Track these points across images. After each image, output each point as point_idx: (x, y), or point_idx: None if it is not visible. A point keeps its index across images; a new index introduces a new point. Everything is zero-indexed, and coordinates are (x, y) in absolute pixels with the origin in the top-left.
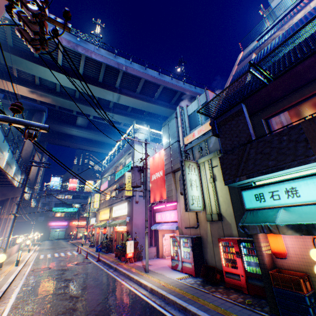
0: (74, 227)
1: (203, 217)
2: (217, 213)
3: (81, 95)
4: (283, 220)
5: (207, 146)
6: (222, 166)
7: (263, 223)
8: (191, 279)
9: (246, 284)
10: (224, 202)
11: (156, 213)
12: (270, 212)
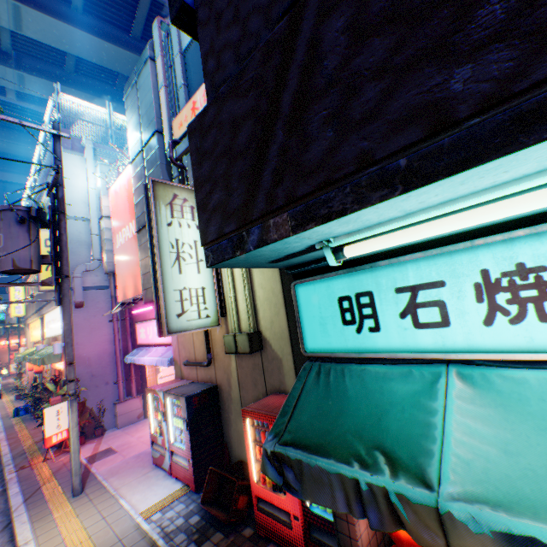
0: (7, 352)
1: (223, 341)
2: (247, 334)
3: None
4: (476, 476)
5: None
6: (199, 169)
7: (369, 479)
8: (182, 509)
9: (305, 540)
10: (268, 302)
11: (137, 325)
12: (399, 383)
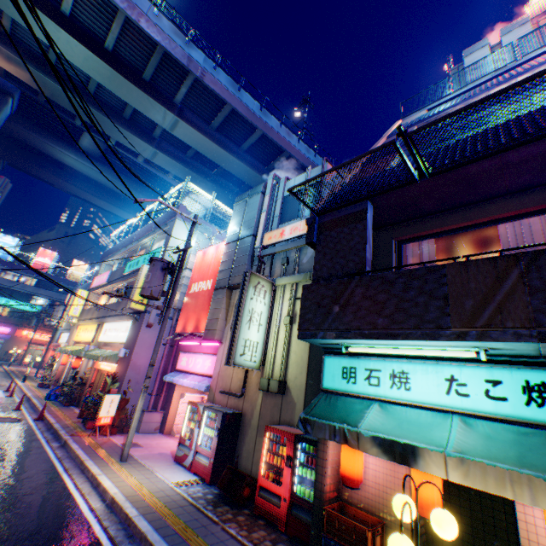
0: (24, 342)
1: (256, 382)
2: (279, 380)
3: (100, 90)
4: (371, 427)
5: (298, 260)
6: (304, 302)
7: (339, 424)
8: (200, 489)
9: (287, 515)
10: (297, 364)
11: (181, 353)
12: (358, 405)
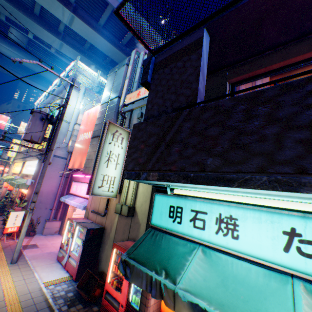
0: None
1: (115, 205)
2: (128, 206)
3: None
4: (191, 284)
5: None
6: (133, 142)
7: (156, 277)
8: (65, 287)
9: None
10: (143, 194)
11: (73, 182)
12: (181, 247)
